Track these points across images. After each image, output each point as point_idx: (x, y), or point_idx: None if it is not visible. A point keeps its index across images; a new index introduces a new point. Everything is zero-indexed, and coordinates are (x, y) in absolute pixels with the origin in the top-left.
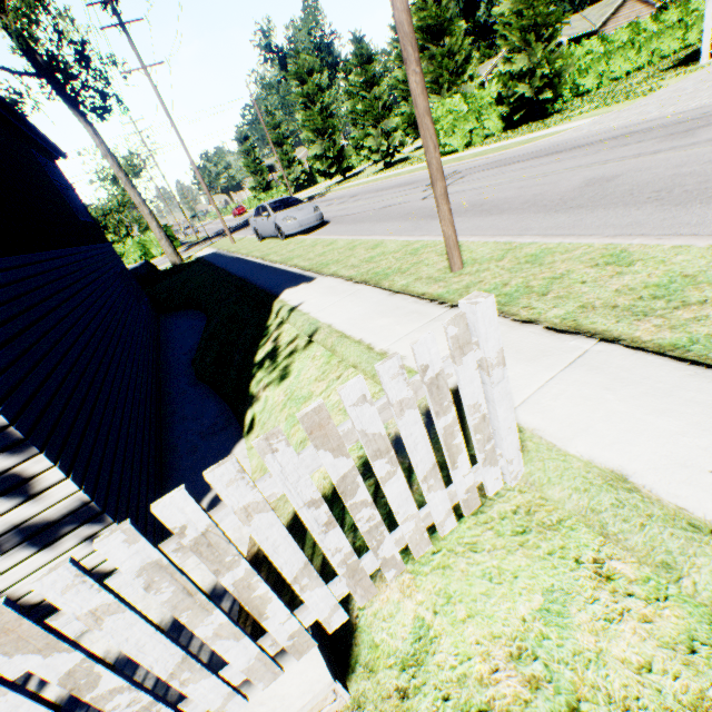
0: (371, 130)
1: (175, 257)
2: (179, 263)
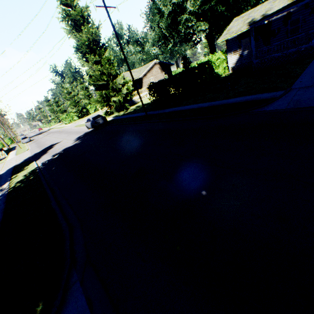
0: (61, 115)
1: (8, 147)
2: (9, 148)
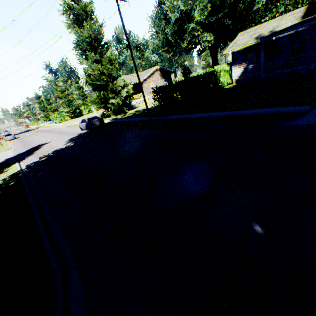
0: (51, 114)
1: None
2: None
